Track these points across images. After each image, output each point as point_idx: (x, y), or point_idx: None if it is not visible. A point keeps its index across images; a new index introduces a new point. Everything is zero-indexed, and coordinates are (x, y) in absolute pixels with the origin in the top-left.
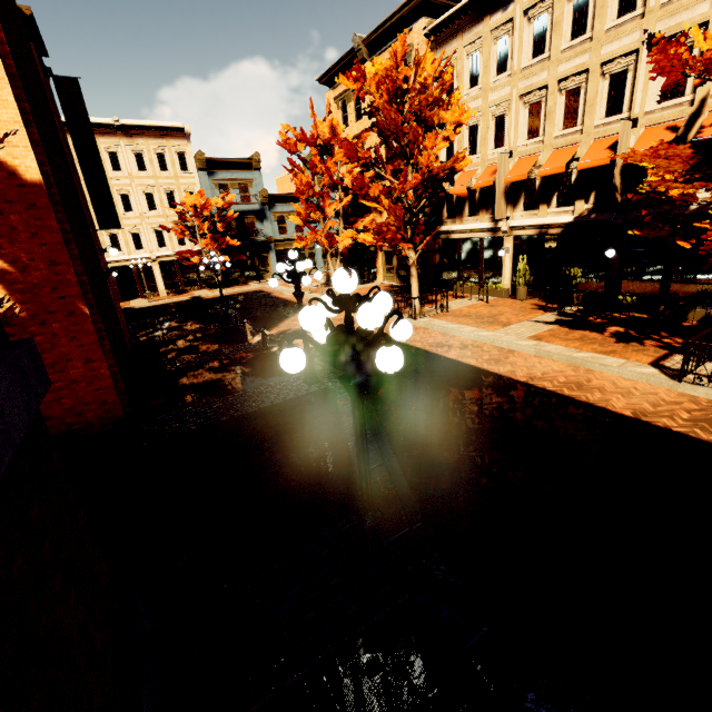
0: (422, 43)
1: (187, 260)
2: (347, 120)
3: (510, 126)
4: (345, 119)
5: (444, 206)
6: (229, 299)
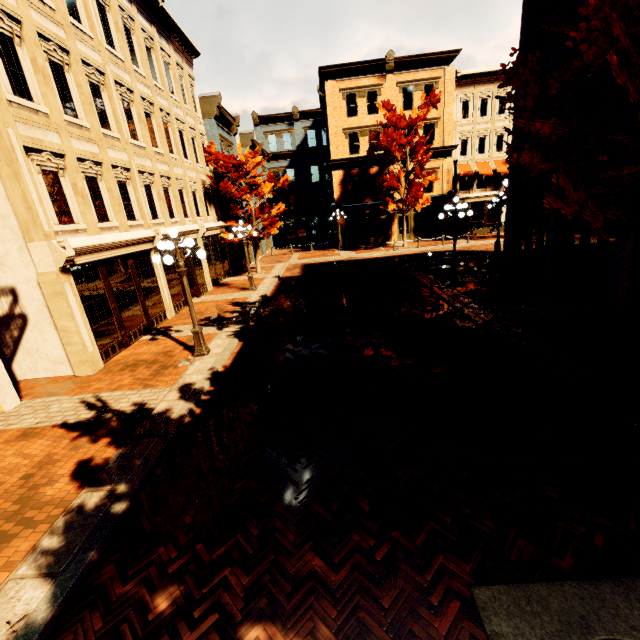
0: (453, 80)
1: (213, 238)
2: (354, 111)
3: (508, 141)
4: (351, 109)
5: (457, 183)
6: (343, 267)
